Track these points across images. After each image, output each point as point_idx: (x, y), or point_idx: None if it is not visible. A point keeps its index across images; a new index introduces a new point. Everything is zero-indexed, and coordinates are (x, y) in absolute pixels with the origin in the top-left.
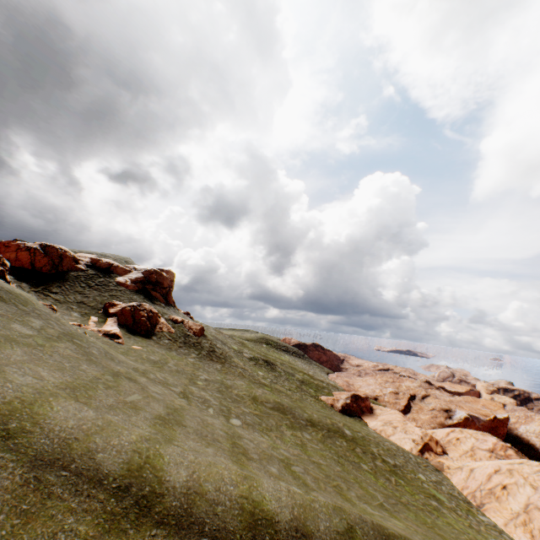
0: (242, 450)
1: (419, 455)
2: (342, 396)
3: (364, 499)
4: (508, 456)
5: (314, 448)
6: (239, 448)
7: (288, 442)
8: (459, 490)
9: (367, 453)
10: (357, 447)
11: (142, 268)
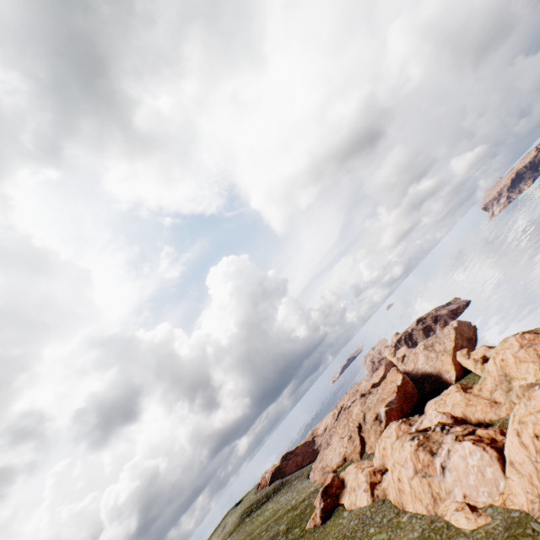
0: None
1: (372, 499)
2: (317, 505)
3: None
4: (403, 431)
5: None
6: None
7: None
8: (394, 505)
9: None
10: None
11: None
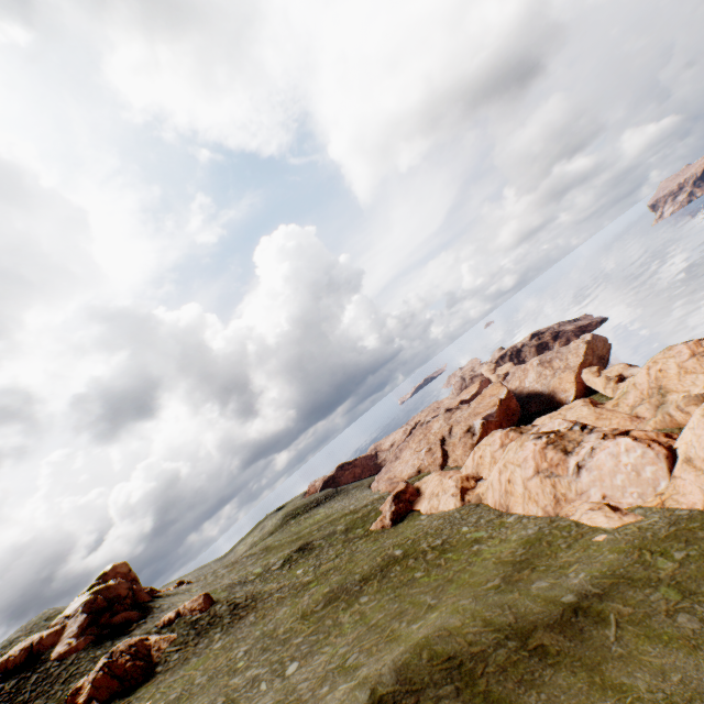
0: (295, 703)
1: (462, 503)
2: (386, 509)
3: (413, 619)
4: (512, 439)
5: (373, 607)
6: None
7: (349, 629)
8: (494, 508)
9: (419, 556)
10: (409, 560)
11: (77, 608)
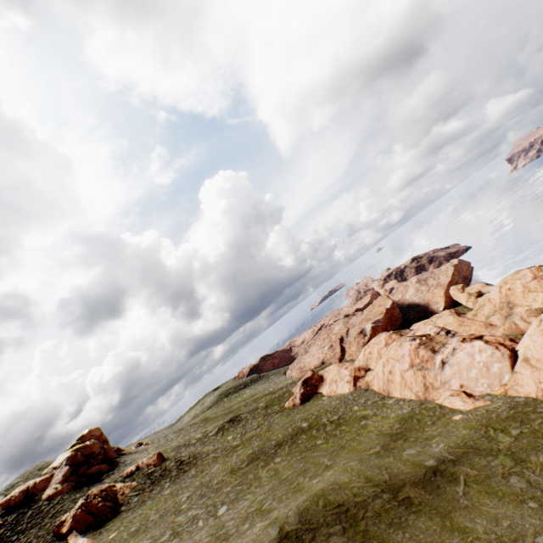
0: (224, 536)
1: (355, 388)
2: (297, 391)
3: (314, 475)
4: (394, 340)
5: (284, 466)
6: (221, 538)
7: (265, 482)
8: (379, 393)
9: (320, 428)
10: (313, 430)
11: (62, 461)
